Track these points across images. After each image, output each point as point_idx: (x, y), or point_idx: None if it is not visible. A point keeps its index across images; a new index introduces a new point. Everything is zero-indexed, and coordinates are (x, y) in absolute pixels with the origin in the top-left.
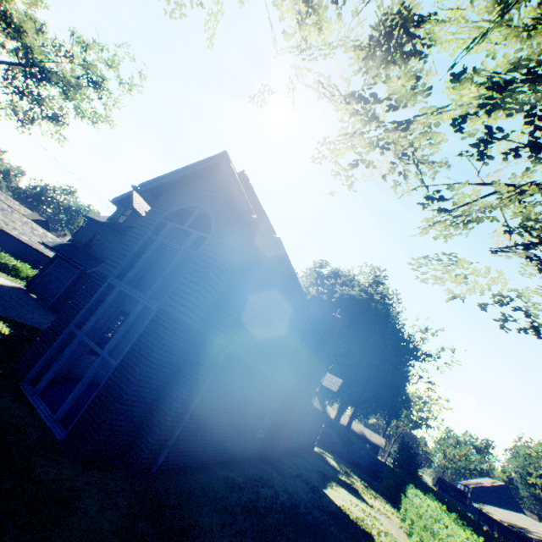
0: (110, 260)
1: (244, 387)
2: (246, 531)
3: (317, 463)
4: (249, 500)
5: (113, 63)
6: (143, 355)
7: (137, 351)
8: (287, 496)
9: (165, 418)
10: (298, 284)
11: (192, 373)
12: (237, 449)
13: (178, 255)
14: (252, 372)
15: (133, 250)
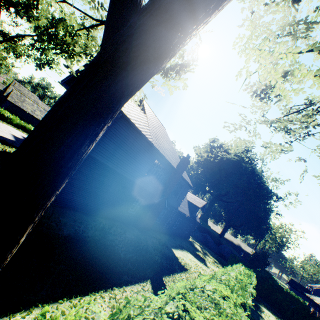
0: None
1: (109, 179)
2: (88, 232)
3: (182, 242)
4: (101, 227)
5: None
6: None
7: None
8: (135, 238)
9: None
10: (136, 128)
11: None
12: (113, 213)
13: None
14: (114, 173)
15: None
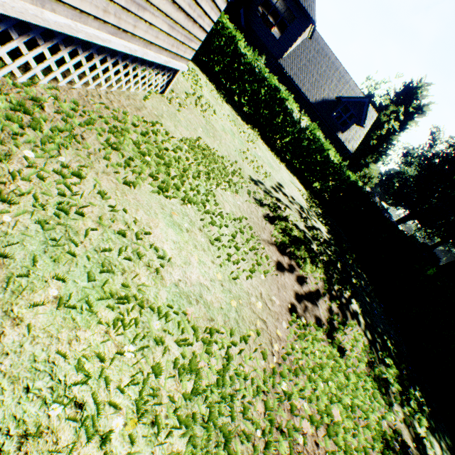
0: None
1: None
2: None
3: None
4: None
5: None
6: None
7: None
8: None
9: None
10: None
11: None
12: None
13: None
14: None
15: None
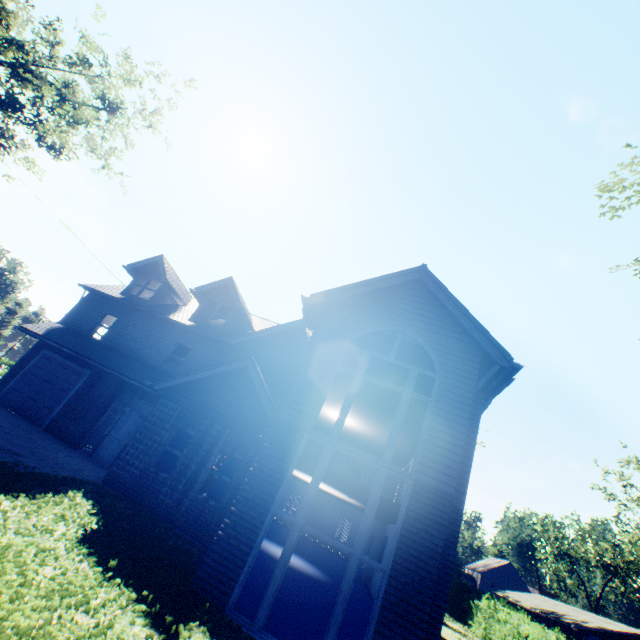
0: (292, 402)
1: None
2: None
3: None
4: None
5: (133, 82)
6: (424, 552)
7: (411, 547)
8: None
9: (438, 628)
10: None
11: (449, 557)
12: None
13: (403, 400)
14: None
15: (325, 388)
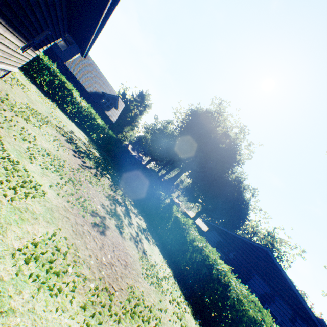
0: None
1: None
2: None
3: None
4: None
5: None
6: None
7: None
8: None
9: None
10: None
11: None
12: None
13: None
14: None
15: None
